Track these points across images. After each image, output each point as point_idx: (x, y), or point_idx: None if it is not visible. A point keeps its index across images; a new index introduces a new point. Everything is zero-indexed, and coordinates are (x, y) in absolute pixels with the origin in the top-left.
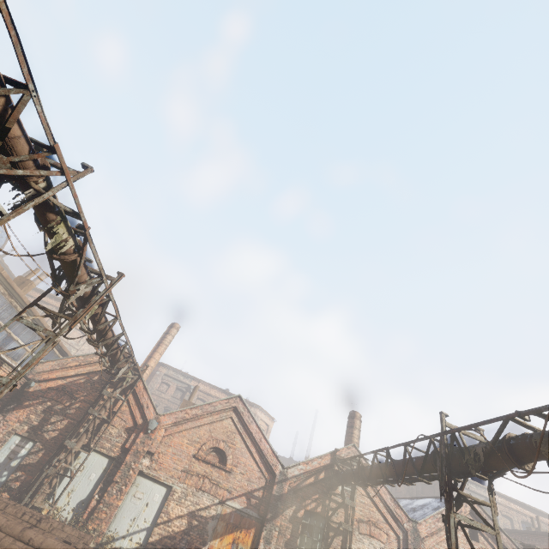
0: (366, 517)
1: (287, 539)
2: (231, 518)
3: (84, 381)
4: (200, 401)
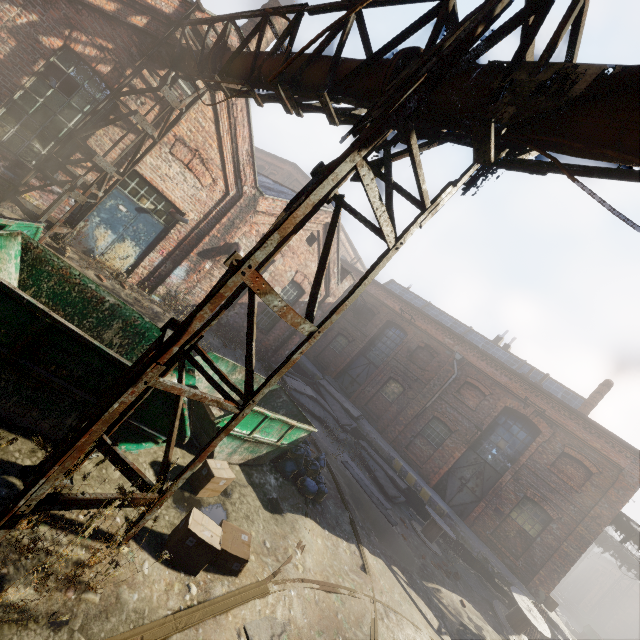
0: (195, 145)
1: None
2: None
3: None
4: None
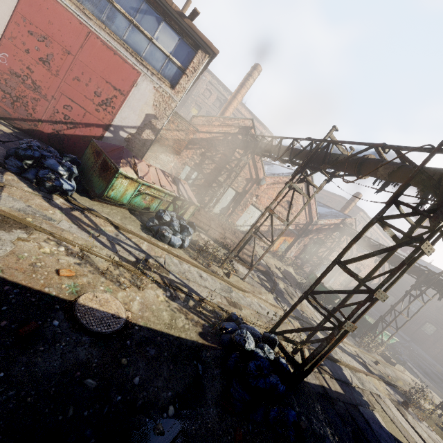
0: (340, 245)
1: (305, 244)
2: (286, 232)
3: (222, 139)
4: (232, 115)
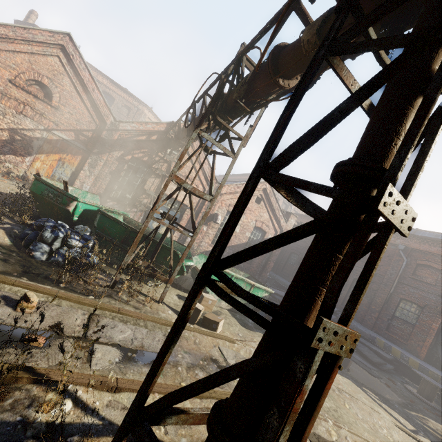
0: (185, 174)
1: (112, 170)
2: (57, 144)
3: None
4: None
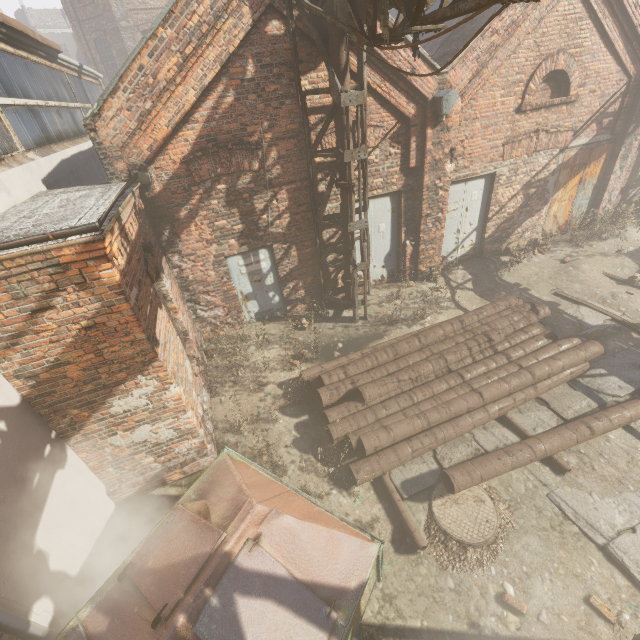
0: None
1: None
2: (576, 160)
3: (233, 97)
4: None
